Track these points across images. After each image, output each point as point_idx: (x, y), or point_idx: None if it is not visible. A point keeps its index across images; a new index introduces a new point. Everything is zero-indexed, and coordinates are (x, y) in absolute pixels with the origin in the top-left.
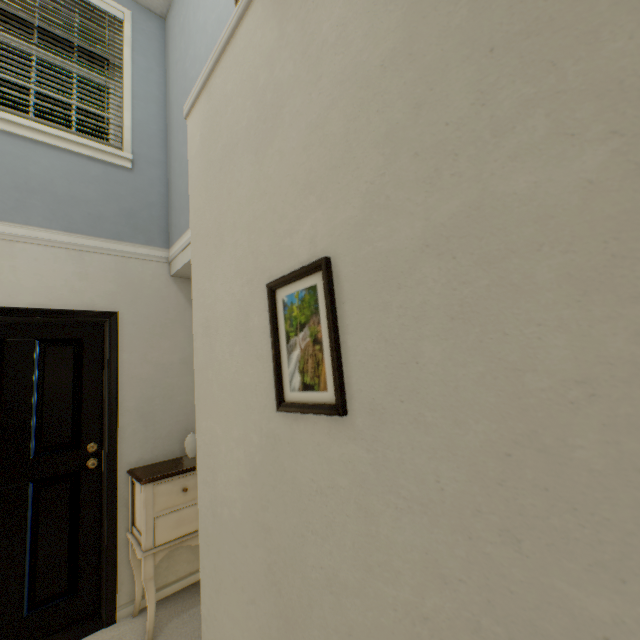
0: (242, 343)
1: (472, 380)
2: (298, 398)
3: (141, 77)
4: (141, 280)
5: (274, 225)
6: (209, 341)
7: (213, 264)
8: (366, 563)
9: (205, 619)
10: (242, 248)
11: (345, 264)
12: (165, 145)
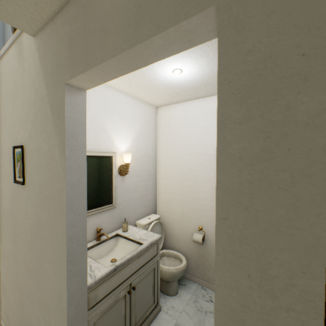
0: (9, 161)
1: (38, 180)
2: (18, 180)
3: None
4: None
5: (16, 128)
6: (2, 157)
7: (3, 131)
8: (26, 217)
9: (1, 243)
10: (10, 130)
11: (26, 148)
12: (3, 41)
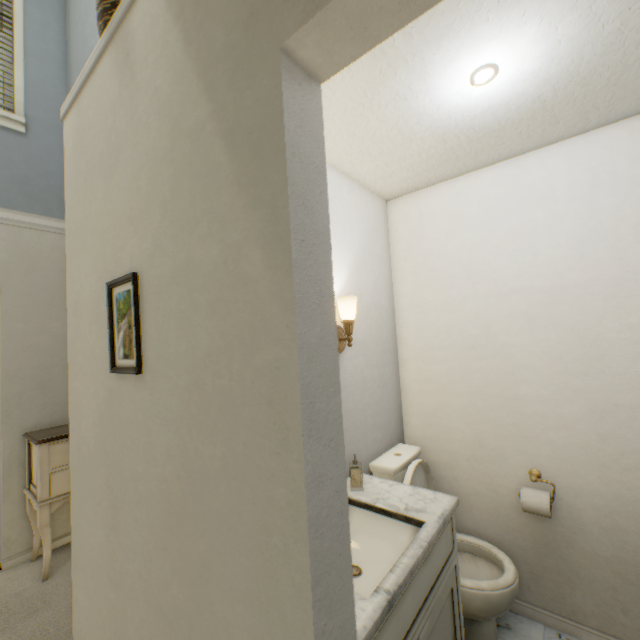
0: (96, 324)
1: (184, 353)
2: (122, 364)
3: (36, 31)
4: (38, 251)
5: (114, 240)
6: (77, 320)
7: (80, 258)
8: (147, 459)
9: (74, 528)
10: (97, 251)
11: (145, 279)
12: None
